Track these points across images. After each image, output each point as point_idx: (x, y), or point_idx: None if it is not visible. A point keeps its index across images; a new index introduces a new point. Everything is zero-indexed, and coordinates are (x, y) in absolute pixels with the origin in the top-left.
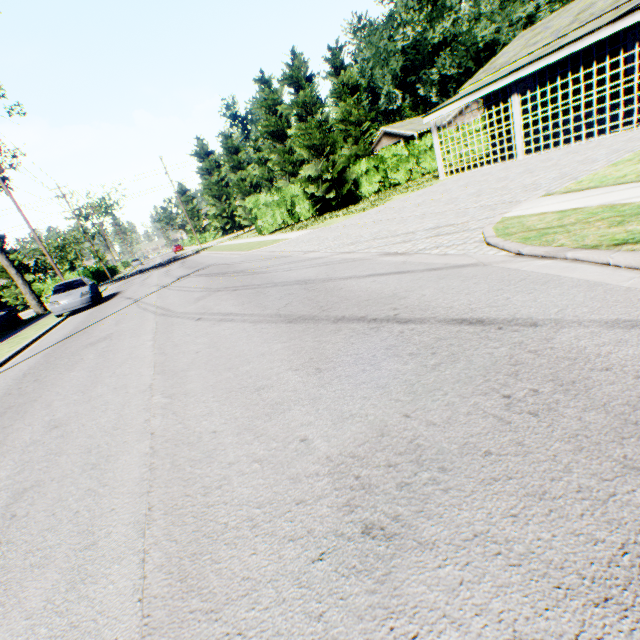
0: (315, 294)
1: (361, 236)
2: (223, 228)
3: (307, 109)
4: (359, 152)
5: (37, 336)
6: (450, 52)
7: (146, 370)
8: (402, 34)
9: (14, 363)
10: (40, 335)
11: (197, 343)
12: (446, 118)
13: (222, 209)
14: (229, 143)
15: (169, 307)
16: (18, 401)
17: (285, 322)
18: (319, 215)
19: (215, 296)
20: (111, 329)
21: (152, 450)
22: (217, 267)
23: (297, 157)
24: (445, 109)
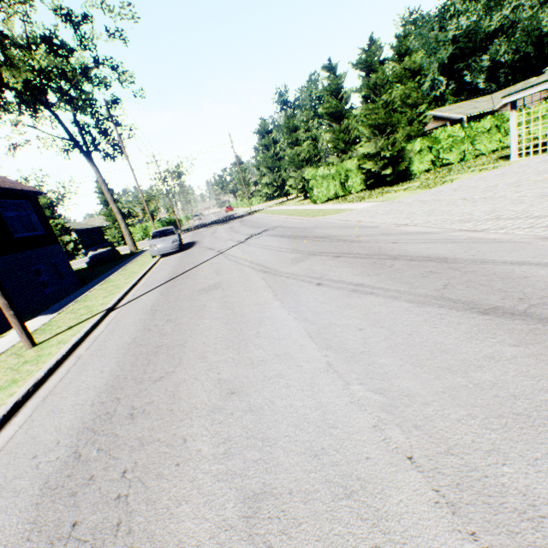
0: (482, 278)
1: (469, 214)
2: (271, 195)
3: (375, 91)
4: (411, 132)
5: (144, 272)
6: (505, 39)
7: (301, 339)
8: (455, 24)
9: (135, 295)
10: (145, 272)
11: (347, 316)
12: (499, 102)
13: (273, 179)
14: (290, 122)
15: (265, 264)
16: (163, 341)
17: (474, 311)
18: (368, 189)
19: (315, 260)
20: (214, 278)
21: (443, 498)
22: (287, 229)
23: (350, 136)
24: (534, 88)
